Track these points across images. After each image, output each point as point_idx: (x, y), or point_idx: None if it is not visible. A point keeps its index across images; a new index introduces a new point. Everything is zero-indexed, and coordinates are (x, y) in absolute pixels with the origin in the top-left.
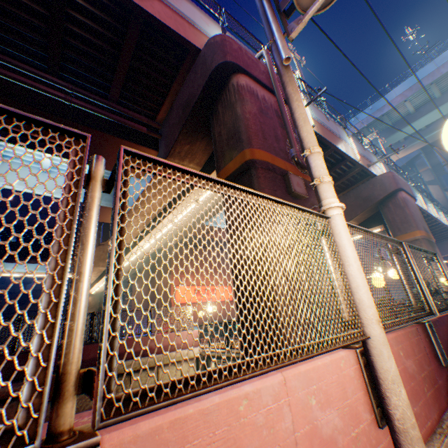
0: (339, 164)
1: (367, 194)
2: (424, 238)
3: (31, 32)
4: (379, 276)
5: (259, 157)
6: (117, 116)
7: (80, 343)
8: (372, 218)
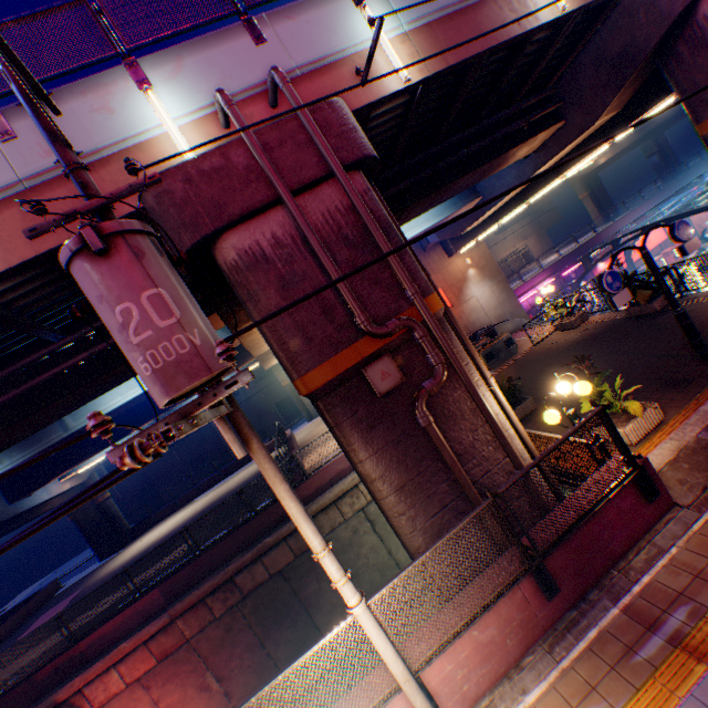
0: (518, 53)
1: (619, 48)
2: None
3: (1, 334)
4: (551, 412)
5: (314, 384)
6: None
7: None
8: (650, 86)
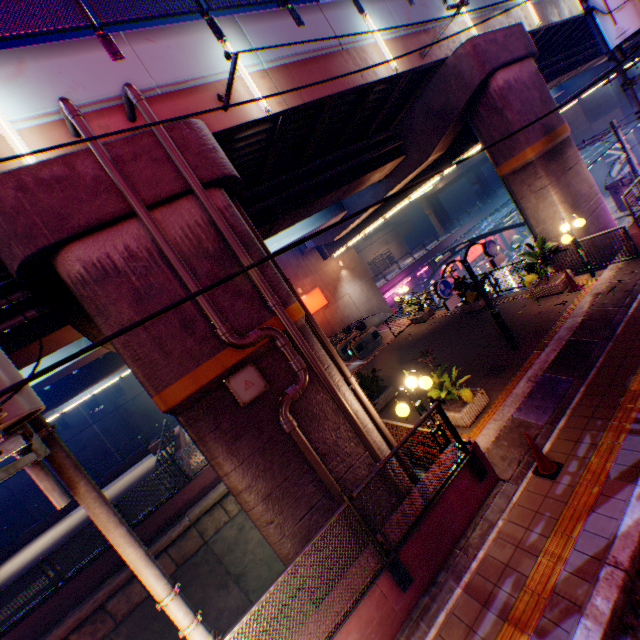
0: (364, 99)
1: (440, 105)
2: (542, 154)
3: None
4: (402, 406)
5: (174, 399)
6: None
7: None
8: (464, 135)
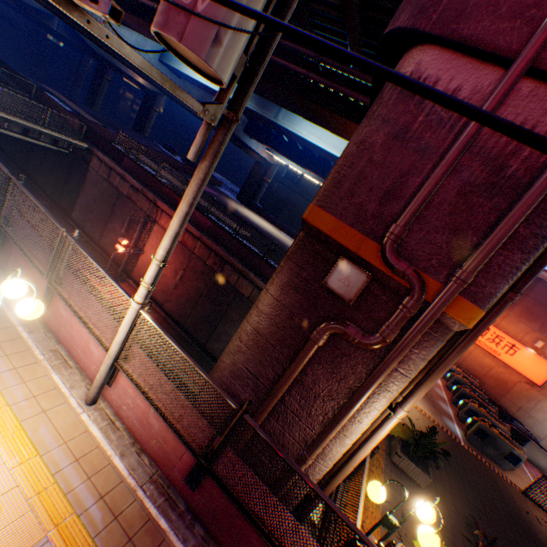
0: None
1: None
2: None
3: None
4: (380, 490)
5: (312, 219)
6: (348, 90)
7: (62, 271)
8: None
